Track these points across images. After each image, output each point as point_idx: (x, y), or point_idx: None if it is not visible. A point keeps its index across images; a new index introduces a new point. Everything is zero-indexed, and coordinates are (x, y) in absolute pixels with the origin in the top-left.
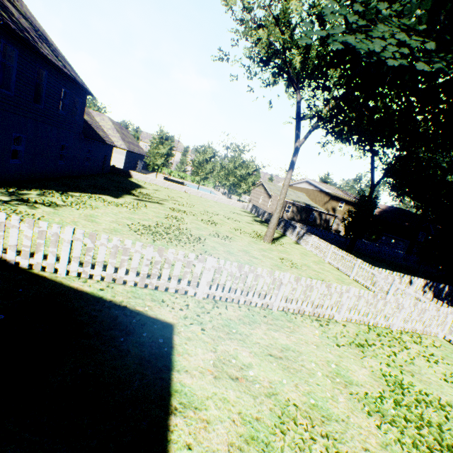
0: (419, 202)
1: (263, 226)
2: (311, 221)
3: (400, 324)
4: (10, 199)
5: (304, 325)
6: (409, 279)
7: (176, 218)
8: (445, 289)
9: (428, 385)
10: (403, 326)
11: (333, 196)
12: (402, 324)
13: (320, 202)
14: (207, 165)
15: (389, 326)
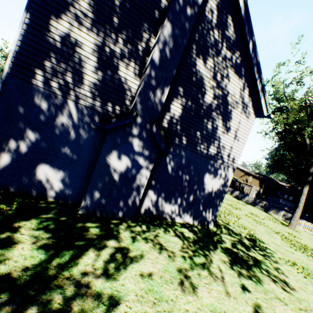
0: (291, 178)
1: (250, 206)
2: (234, 188)
3: None
4: (249, 241)
5: None
6: None
7: (255, 219)
8: None
9: None
10: None
11: (246, 172)
12: None
13: (236, 175)
14: None
15: None
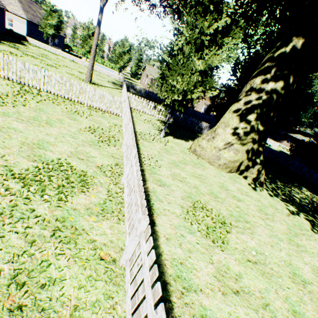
0: None
1: (111, 84)
2: None
3: (89, 102)
4: None
5: (2, 81)
6: (154, 105)
7: (14, 54)
8: (181, 116)
9: (44, 105)
10: (92, 104)
11: None
12: (91, 103)
13: None
14: (90, 41)
15: (82, 103)
